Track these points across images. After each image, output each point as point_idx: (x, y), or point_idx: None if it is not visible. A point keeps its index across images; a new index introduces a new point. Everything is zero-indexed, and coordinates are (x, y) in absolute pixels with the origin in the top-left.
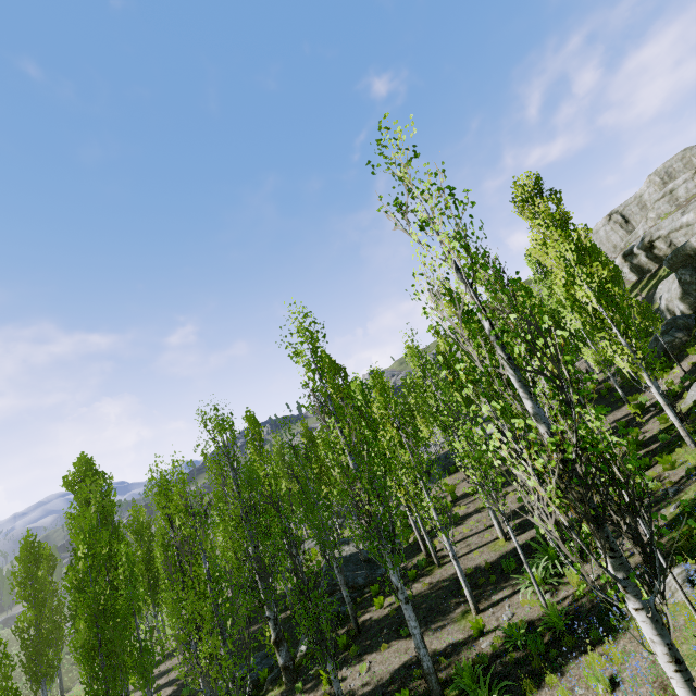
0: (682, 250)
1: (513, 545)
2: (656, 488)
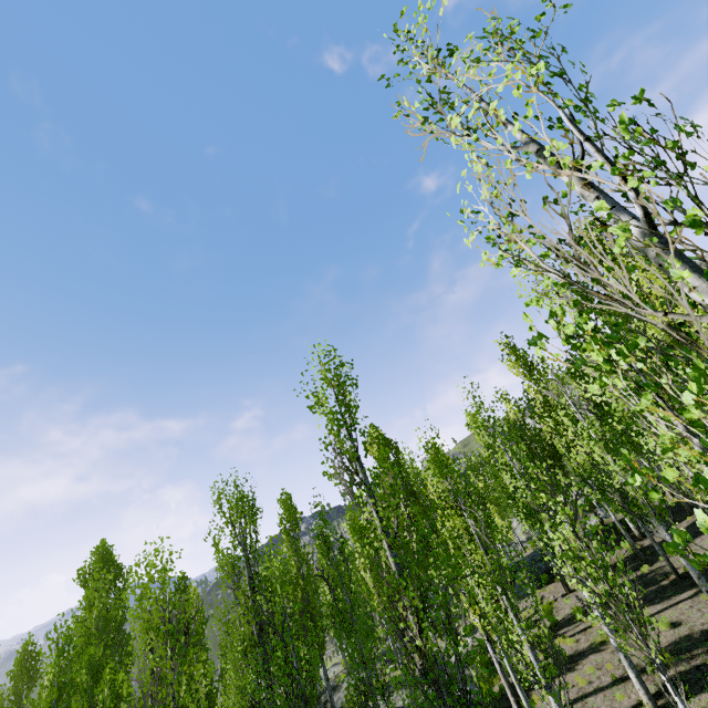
0: None
1: None
2: None
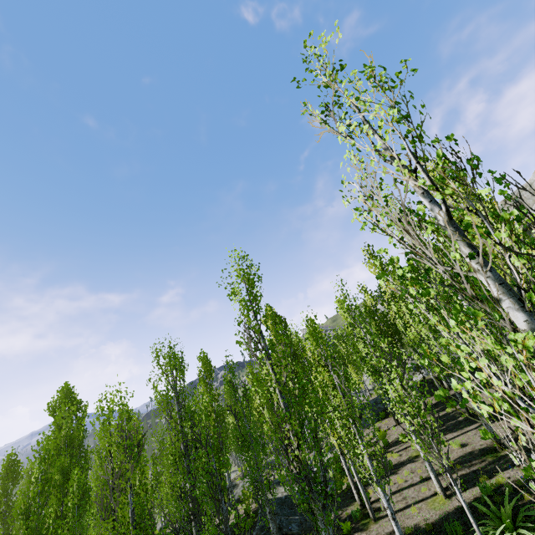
0: None
1: (455, 504)
2: None
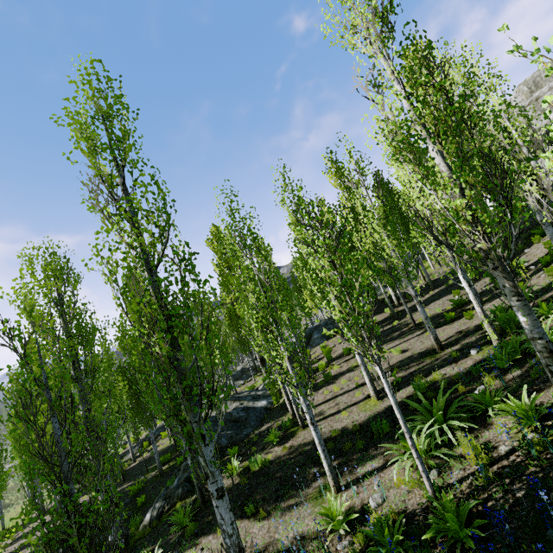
0: None
1: (386, 404)
2: None
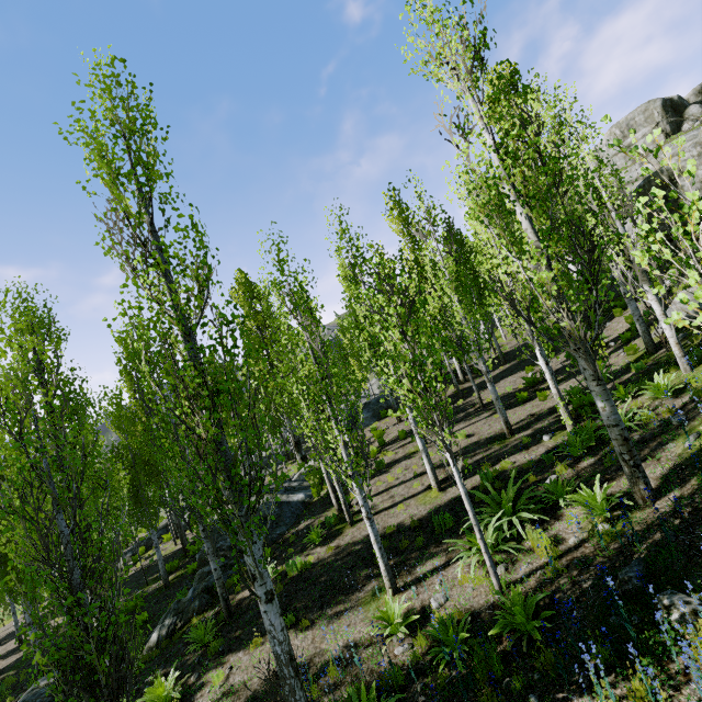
0: (657, 175)
1: (449, 496)
2: (647, 420)
